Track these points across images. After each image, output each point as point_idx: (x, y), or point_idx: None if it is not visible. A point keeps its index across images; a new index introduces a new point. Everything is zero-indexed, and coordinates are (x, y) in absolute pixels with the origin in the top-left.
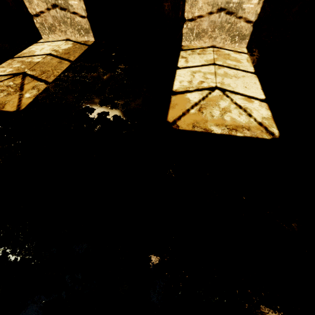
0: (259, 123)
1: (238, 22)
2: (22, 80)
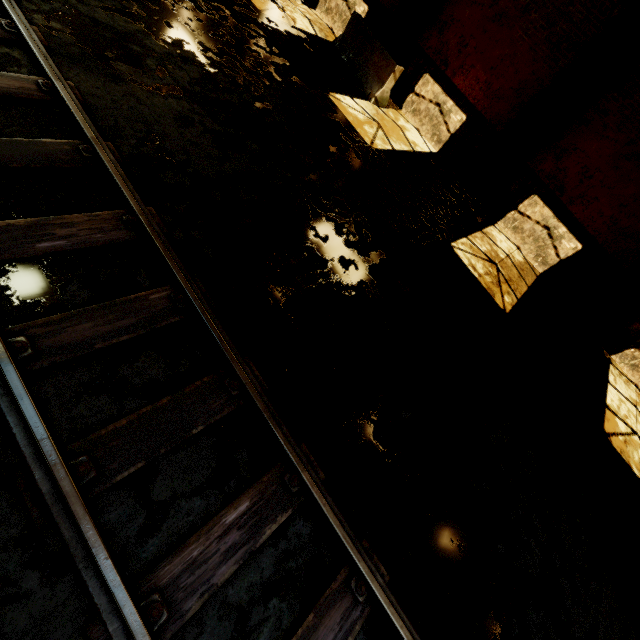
0: None
1: None
2: (498, 274)
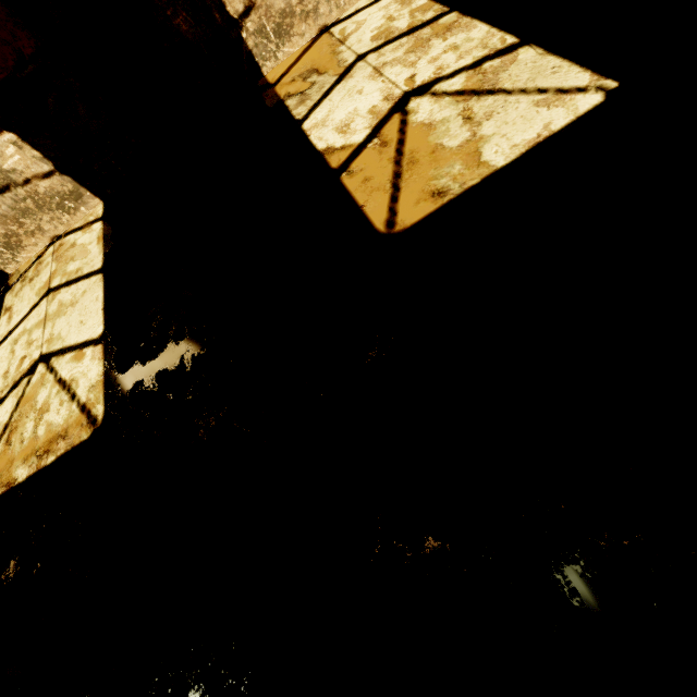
0: (83, 407)
1: (35, 187)
2: None
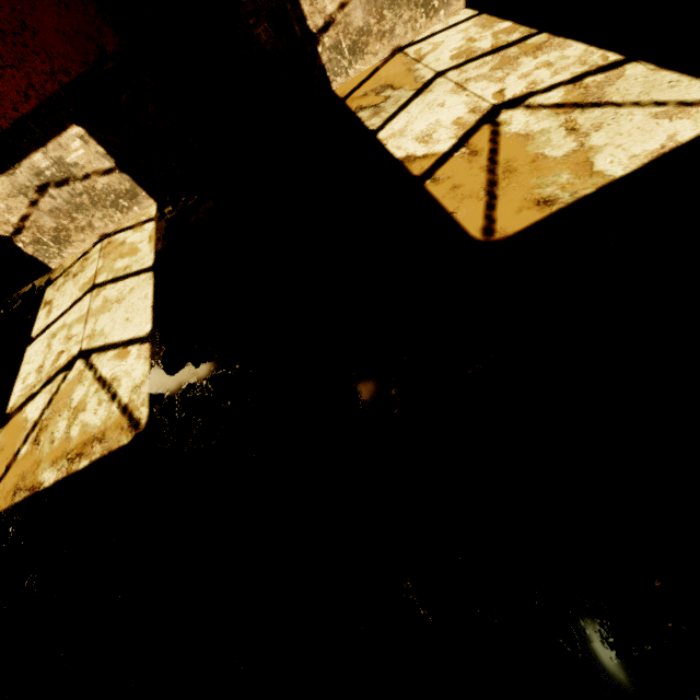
0: (124, 408)
1: (94, 183)
2: None
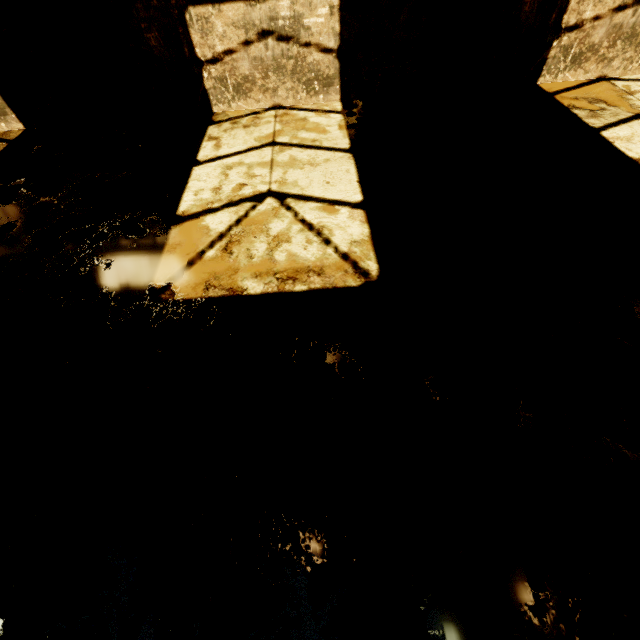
0: (343, 255)
1: (308, 54)
2: None
